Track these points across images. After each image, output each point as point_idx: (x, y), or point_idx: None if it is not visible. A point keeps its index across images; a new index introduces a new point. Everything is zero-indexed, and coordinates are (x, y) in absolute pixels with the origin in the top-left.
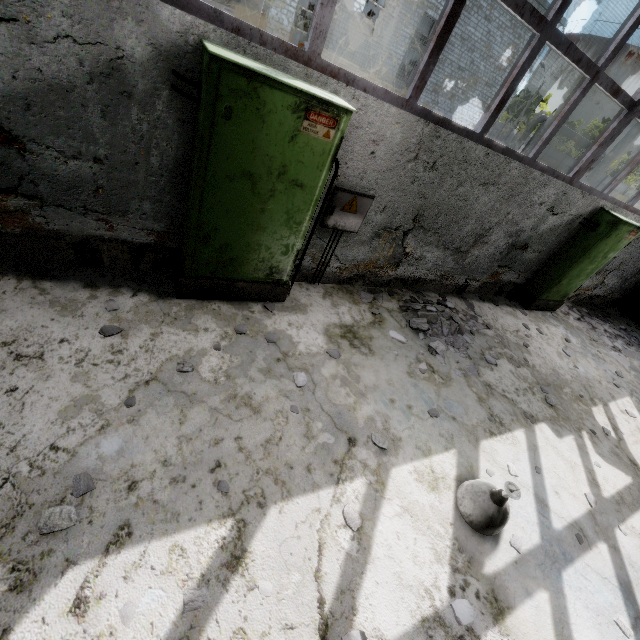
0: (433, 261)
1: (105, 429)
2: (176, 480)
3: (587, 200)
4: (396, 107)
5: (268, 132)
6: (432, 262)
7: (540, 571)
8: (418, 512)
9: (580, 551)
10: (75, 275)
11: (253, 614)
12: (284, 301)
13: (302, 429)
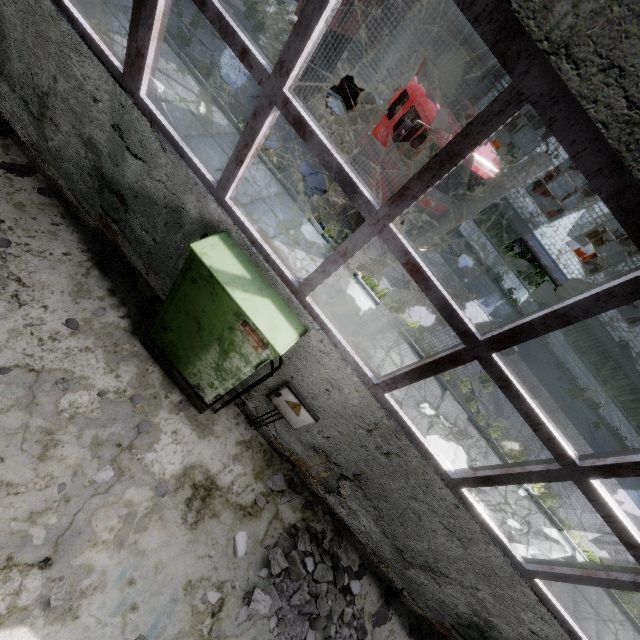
0: (368, 529)
1: None
2: None
3: None
4: (359, 379)
5: (216, 310)
6: (366, 528)
7: None
8: None
9: None
10: (117, 279)
11: None
12: (201, 413)
13: (39, 506)
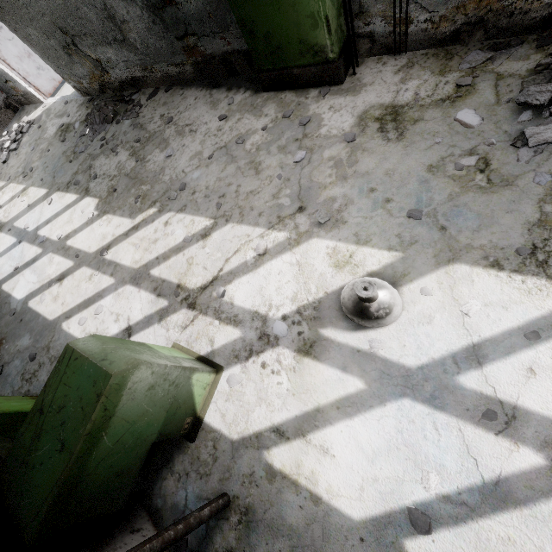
0: None
1: (198, 167)
2: (206, 196)
3: None
4: None
5: None
6: None
7: (378, 375)
8: (307, 271)
9: (469, 418)
10: (226, 83)
11: (199, 256)
12: (342, 83)
13: (274, 191)
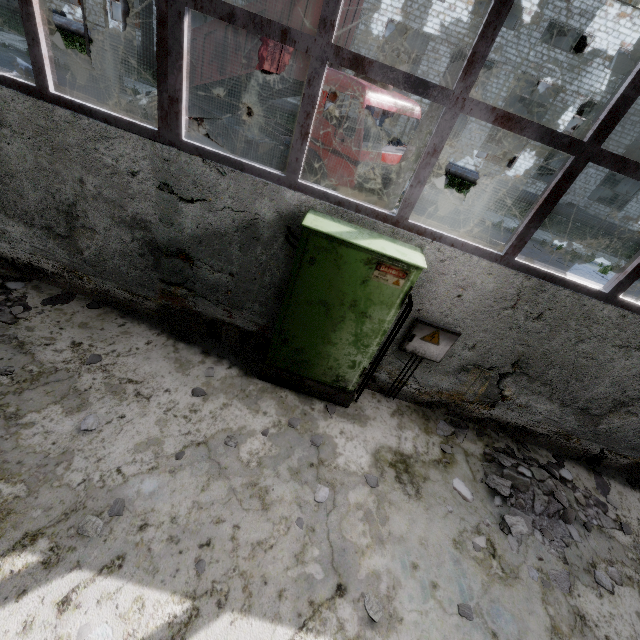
0: (544, 413)
1: (153, 470)
2: (172, 539)
3: None
4: (487, 261)
5: (343, 276)
6: (543, 414)
7: None
8: None
9: None
10: (201, 342)
11: None
12: (347, 407)
13: (296, 547)
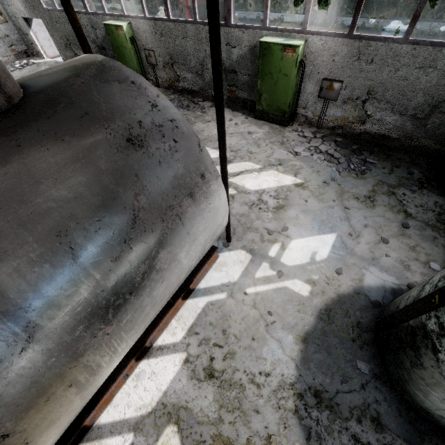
0: (191, 80)
1: None
2: None
3: (249, 34)
4: (142, 20)
5: (115, 36)
6: (191, 80)
7: None
8: None
9: None
10: None
11: None
12: None
13: None
